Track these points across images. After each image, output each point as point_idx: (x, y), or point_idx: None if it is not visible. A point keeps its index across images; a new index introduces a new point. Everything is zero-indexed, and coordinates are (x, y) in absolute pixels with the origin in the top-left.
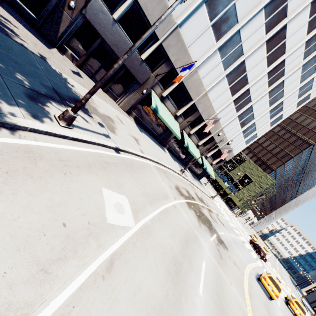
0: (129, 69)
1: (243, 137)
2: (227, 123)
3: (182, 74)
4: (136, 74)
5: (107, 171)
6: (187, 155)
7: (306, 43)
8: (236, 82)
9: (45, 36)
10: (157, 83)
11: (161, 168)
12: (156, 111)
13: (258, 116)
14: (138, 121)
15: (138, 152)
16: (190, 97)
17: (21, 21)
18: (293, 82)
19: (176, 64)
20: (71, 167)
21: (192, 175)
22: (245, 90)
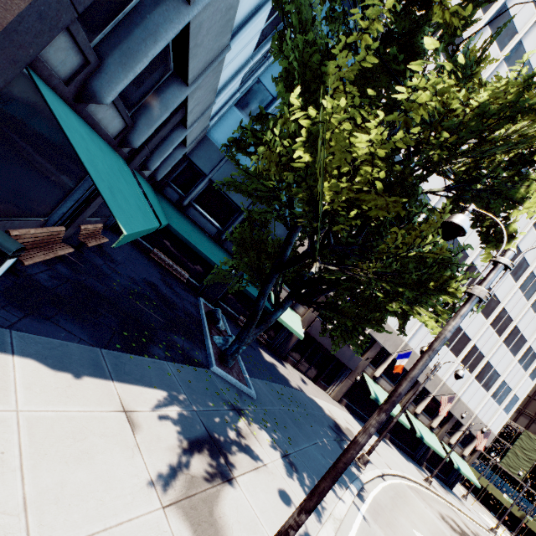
0: (341, 360)
1: (495, 403)
2: (463, 389)
3: (401, 363)
4: (347, 362)
5: (399, 508)
6: (419, 445)
7: (519, 287)
8: (455, 341)
9: (277, 353)
10: (367, 365)
11: (411, 485)
12: (377, 400)
13: (504, 370)
14: (349, 408)
15: (389, 469)
16: (405, 369)
17: (269, 353)
18: (530, 323)
19: (384, 344)
20: (391, 511)
21: (438, 482)
22: (470, 347)
